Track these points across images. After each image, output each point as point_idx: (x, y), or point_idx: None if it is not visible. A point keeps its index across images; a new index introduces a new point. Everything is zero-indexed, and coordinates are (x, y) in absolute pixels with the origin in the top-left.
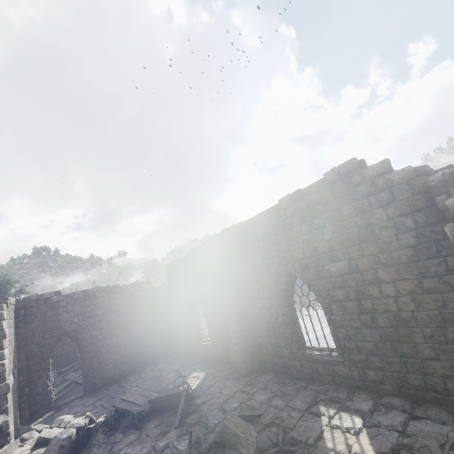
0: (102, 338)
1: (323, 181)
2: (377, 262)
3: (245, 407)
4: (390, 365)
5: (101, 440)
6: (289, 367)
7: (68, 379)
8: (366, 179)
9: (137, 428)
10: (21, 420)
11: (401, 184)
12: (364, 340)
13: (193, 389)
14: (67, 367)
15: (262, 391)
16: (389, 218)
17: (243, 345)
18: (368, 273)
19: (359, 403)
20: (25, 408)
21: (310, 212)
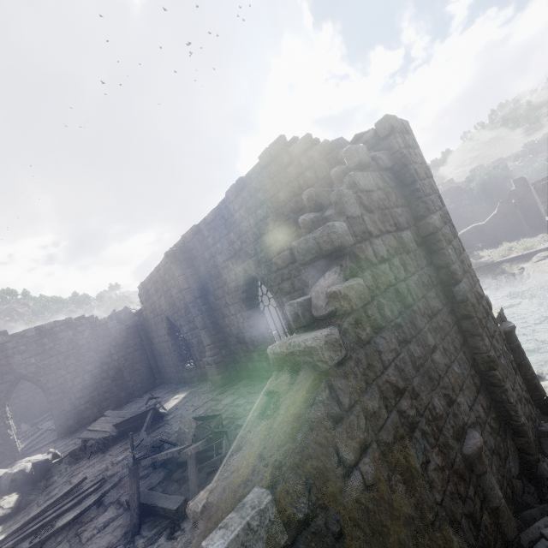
0: (71, 376)
1: (259, 165)
2: None
3: (209, 412)
4: None
5: (64, 470)
6: (259, 370)
7: (42, 429)
8: (293, 158)
9: (102, 452)
10: None
11: (320, 160)
12: None
13: (169, 409)
14: (41, 417)
15: (231, 396)
16: None
17: (217, 357)
18: None
19: None
20: None
21: (253, 202)
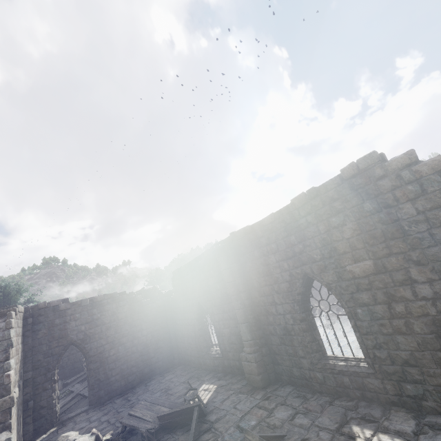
0: (108, 347)
1: (340, 177)
2: (408, 261)
3: (265, 425)
4: (432, 378)
5: None
6: (309, 380)
7: (73, 391)
8: (389, 172)
9: None
10: (24, 436)
11: (430, 174)
12: (397, 348)
13: (204, 404)
14: (72, 378)
15: (282, 407)
16: (419, 212)
17: (257, 355)
18: (398, 273)
19: (399, 423)
20: (29, 423)
21: (327, 210)
